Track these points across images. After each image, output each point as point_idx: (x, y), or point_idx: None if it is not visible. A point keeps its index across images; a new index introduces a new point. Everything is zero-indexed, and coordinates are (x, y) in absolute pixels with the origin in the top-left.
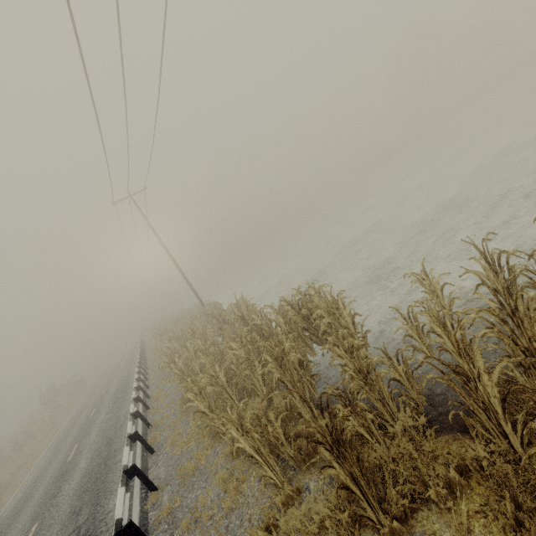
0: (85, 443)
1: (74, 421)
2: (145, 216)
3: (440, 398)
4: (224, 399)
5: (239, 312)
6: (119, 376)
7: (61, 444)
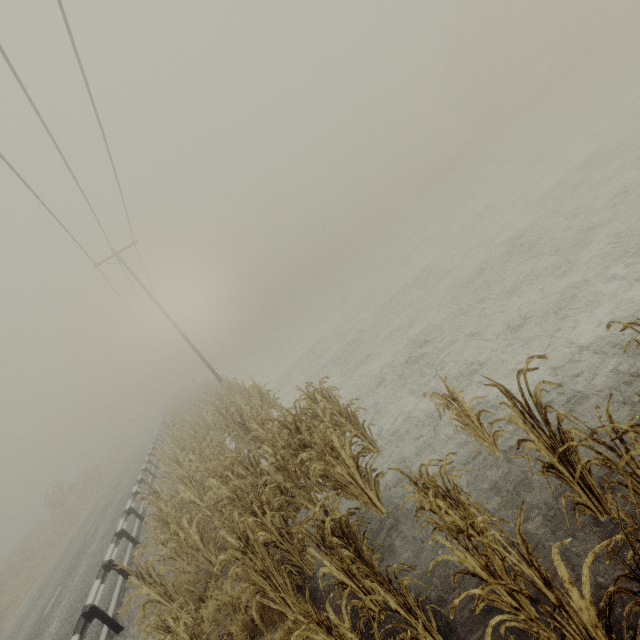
0: (67, 587)
1: (73, 541)
2: (137, 278)
3: (466, 632)
4: (199, 564)
5: (248, 408)
6: (130, 475)
7: (50, 579)
